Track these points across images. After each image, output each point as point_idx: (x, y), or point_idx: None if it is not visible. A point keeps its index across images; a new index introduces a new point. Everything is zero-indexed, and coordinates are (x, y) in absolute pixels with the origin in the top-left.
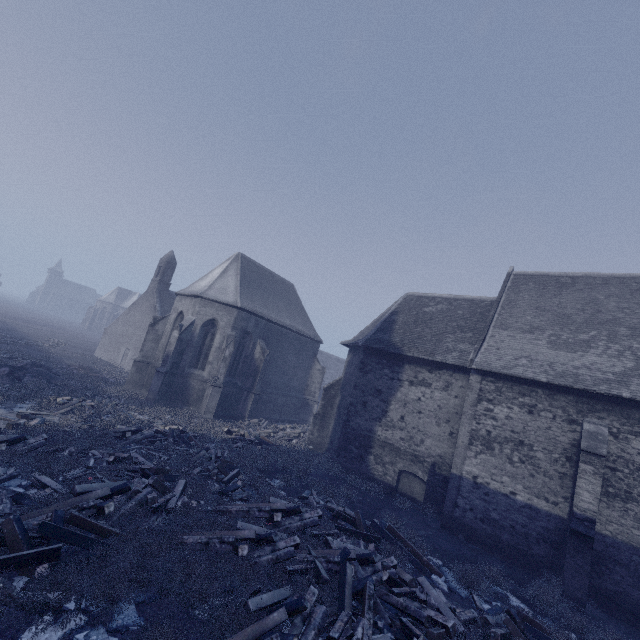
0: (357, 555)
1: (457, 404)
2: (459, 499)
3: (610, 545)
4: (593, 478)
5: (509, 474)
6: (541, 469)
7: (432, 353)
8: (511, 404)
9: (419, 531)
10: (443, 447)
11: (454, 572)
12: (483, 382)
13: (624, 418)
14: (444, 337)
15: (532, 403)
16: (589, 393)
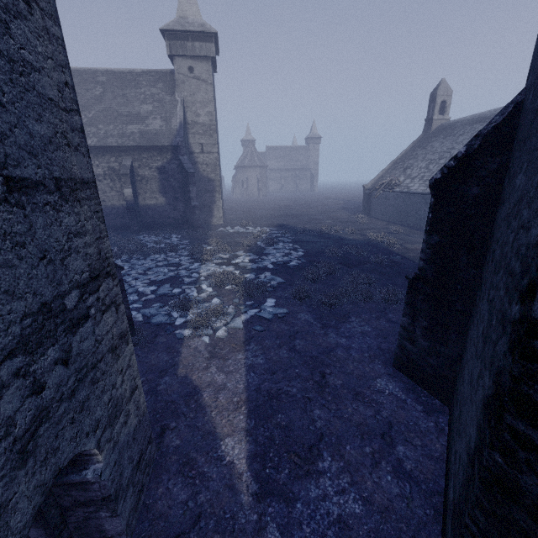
0: None
1: None
2: None
3: None
4: None
5: None
6: None
7: None
8: None
9: None
10: None
11: None
12: None
13: None
14: None
15: None
16: None
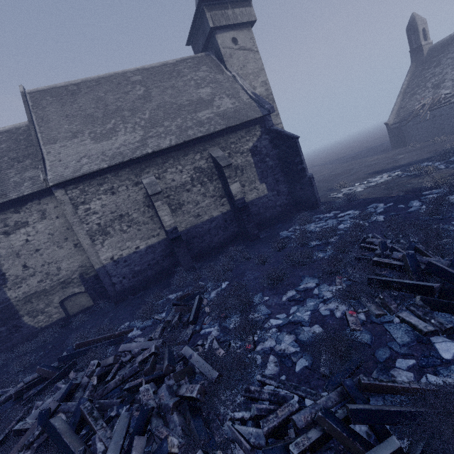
0: (60, 399)
1: (63, 222)
2: (113, 279)
3: (187, 233)
4: (164, 207)
5: (128, 239)
6: (141, 222)
7: (3, 194)
8: (99, 196)
9: (104, 322)
10: (78, 259)
11: (138, 319)
12: (68, 192)
13: (157, 166)
14: (5, 175)
15: (110, 186)
16: (134, 161)
